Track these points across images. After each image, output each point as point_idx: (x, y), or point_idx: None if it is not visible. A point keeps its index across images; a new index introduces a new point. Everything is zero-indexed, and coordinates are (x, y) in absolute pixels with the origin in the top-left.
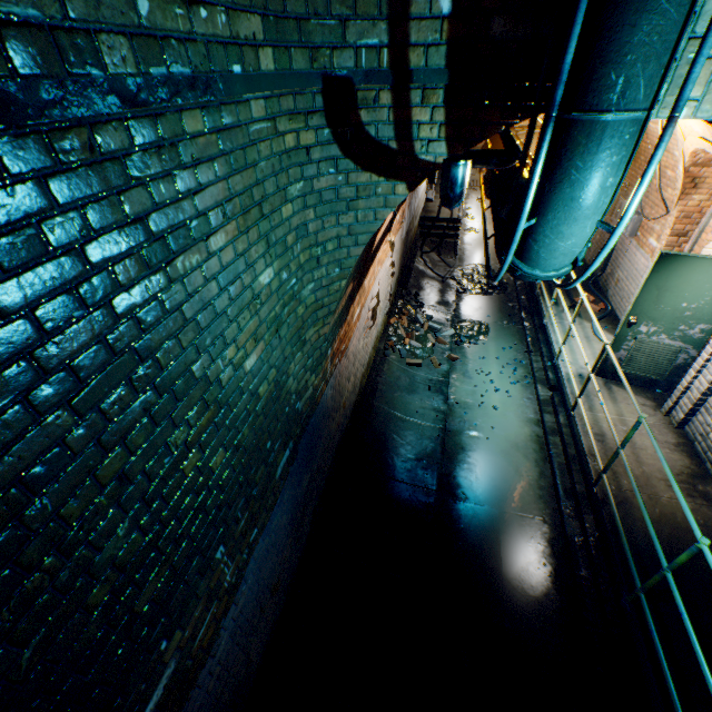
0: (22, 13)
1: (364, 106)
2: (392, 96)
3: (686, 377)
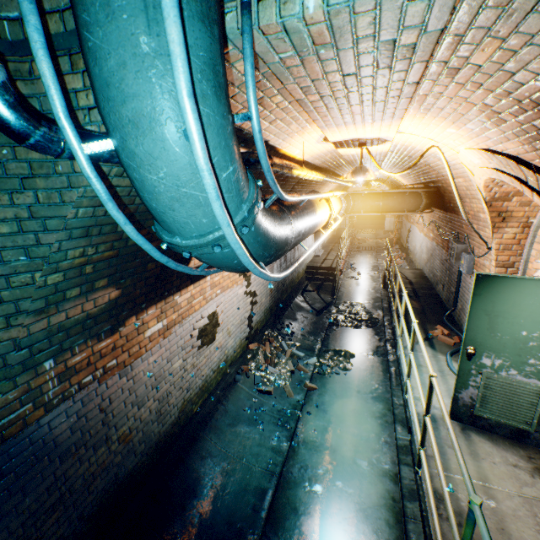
0: None
1: (20, 77)
2: None
3: None
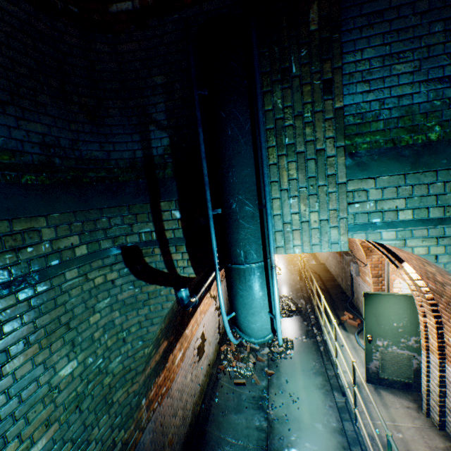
0: None
1: (147, 255)
2: (160, 249)
3: (423, 380)
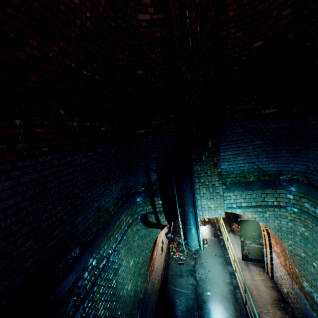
0: (108, 251)
1: (149, 217)
2: (154, 215)
3: (265, 258)
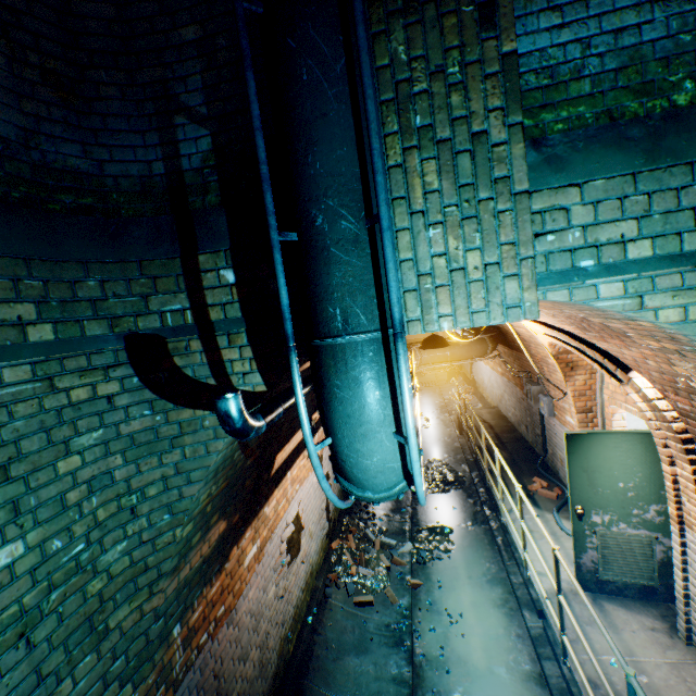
0: None
1: (176, 353)
2: (201, 342)
3: (676, 579)
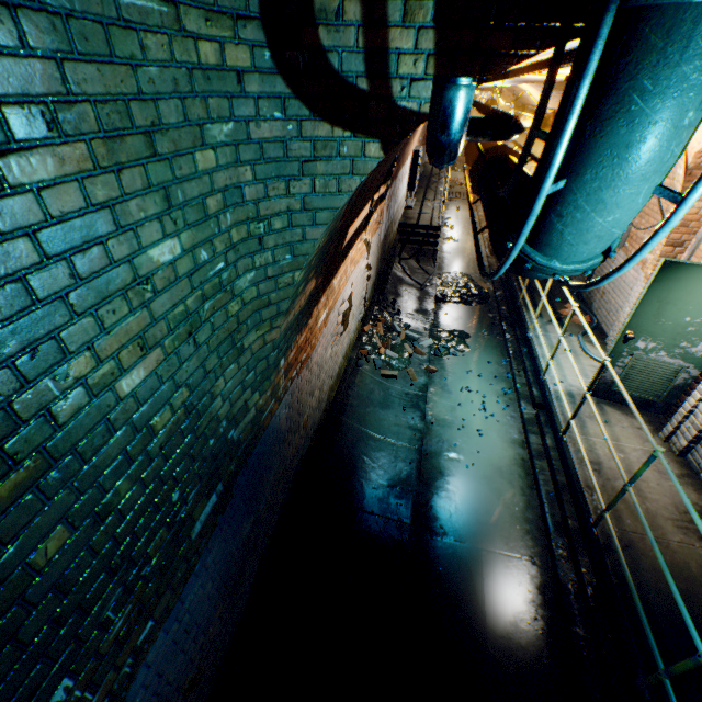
0: None
1: (322, 21)
2: (361, 8)
3: (690, 400)
